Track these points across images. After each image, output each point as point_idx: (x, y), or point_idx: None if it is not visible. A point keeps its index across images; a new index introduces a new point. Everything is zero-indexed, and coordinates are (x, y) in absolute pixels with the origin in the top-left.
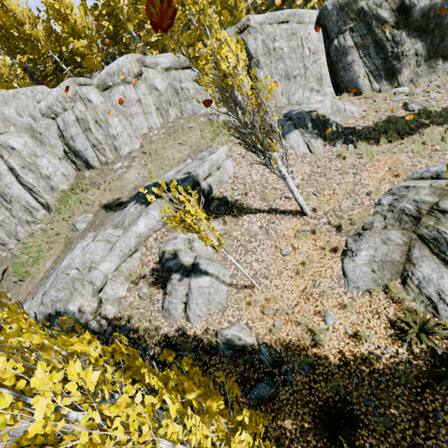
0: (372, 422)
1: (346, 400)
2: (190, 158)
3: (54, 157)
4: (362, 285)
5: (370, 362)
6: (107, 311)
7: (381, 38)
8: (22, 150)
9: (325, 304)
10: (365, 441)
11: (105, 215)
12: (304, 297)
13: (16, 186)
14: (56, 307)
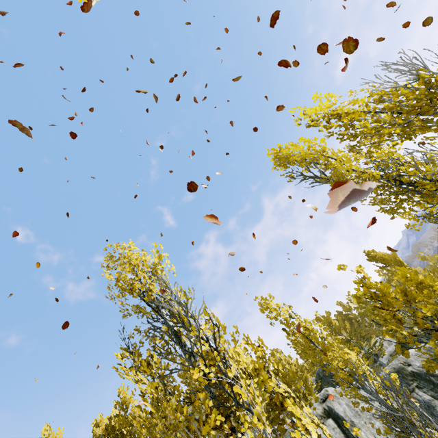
0: None
1: None
2: None
3: None
4: None
5: None
6: None
7: None
8: None
9: None
10: None
11: None
12: None
13: None
14: None
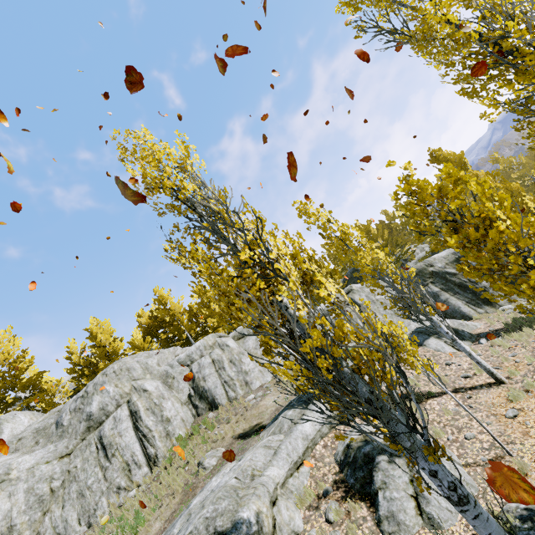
0: None
1: None
2: None
3: (178, 402)
4: None
5: None
6: None
7: (460, 281)
8: (153, 392)
9: None
10: None
11: (244, 442)
12: None
13: (130, 433)
14: (215, 527)
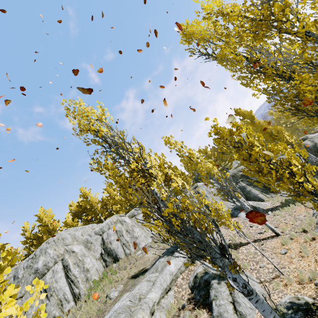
0: None
1: None
2: None
3: (94, 258)
4: None
5: None
6: None
7: (256, 180)
8: (78, 252)
9: None
10: None
11: (135, 280)
12: None
13: (62, 280)
14: None
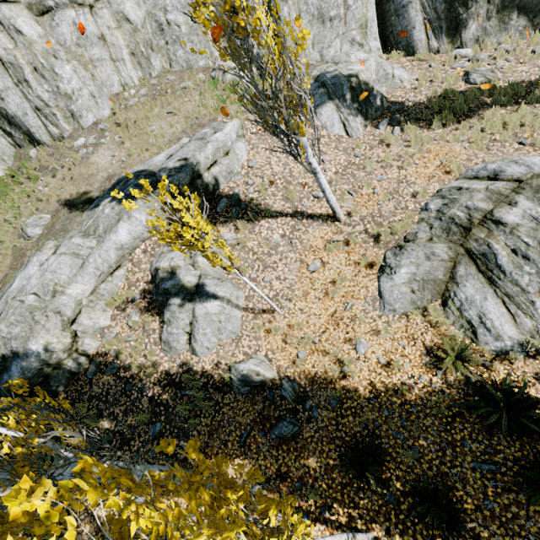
0: (400, 454)
1: (375, 434)
2: (186, 136)
3: None
4: (399, 307)
5: (402, 393)
6: (86, 347)
7: None
8: None
9: (356, 331)
10: (392, 474)
11: (68, 217)
12: (333, 322)
13: None
14: (11, 347)
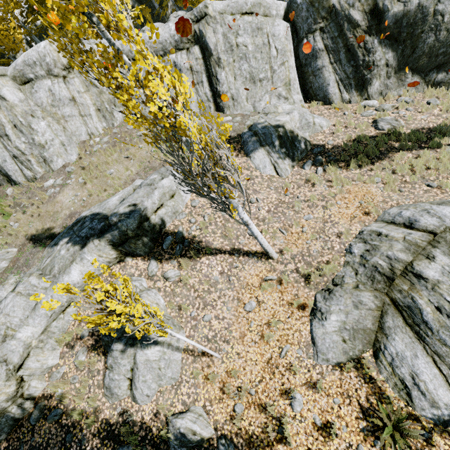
0: None
1: None
2: (139, 177)
3: None
4: (332, 357)
5: None
6: (32, 390)
7: (353, 43)
8: None
9: (292, 382)
10: None
11: (32, 252)
12: (269, 370)
13: None
14: None
